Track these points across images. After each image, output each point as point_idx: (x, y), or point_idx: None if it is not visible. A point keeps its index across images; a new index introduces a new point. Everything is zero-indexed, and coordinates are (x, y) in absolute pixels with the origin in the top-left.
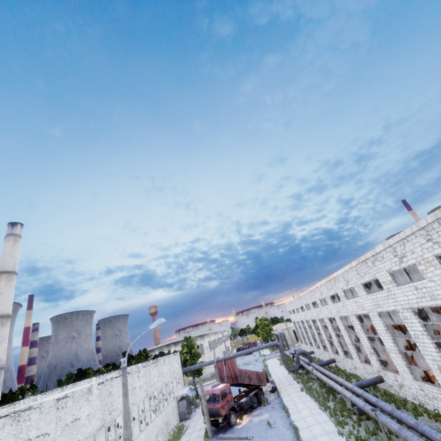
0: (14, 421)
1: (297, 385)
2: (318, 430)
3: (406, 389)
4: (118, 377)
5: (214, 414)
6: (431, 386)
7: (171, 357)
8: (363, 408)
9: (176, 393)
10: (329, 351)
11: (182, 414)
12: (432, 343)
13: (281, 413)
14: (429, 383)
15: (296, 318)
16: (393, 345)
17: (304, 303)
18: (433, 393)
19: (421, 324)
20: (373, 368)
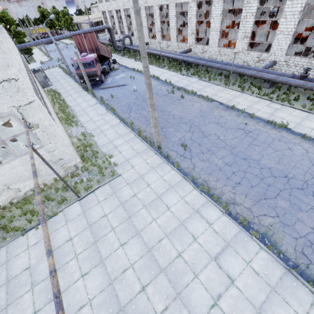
0: None
1: (128, 59)
2: (166, 75)
3: (206, 53)
4: None
5: (91, 76)
6: (228, 49)
7: (3, 28)
8: (194, 62)
9: (28, 67)
10: (145, 37)
11: (42, 83)
12: (253, 21)
13: (133, 72)
14: (227, 47)
15: (109, 7)
16: (218, 26)
17: None
18: (226, 52)
19: (257, 7)
20: (187, 45)
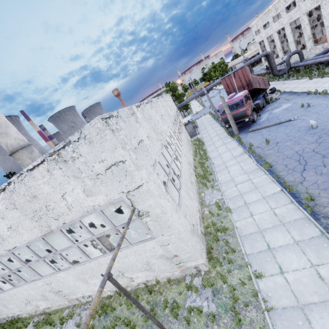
0: (59, 164)
1: (295, 81)
2: None
3: None
4: (147, 103)
5: (239, 117)
6: None
7: (167, 96)
8: None
9: (181, 121)
10: (328, 40)
11: (191, 133)
12: None
13: (306, 97)
14: None
15: (269, 32)
16: None
17: None
18: None
19: None
20: None
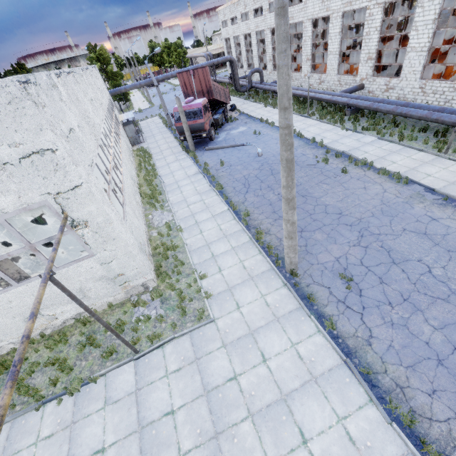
0: None
1: (254, 104)
2: (315, 130)
3: (394, 92)
4: (68, 74)
5: (196, 130)
6: (442, 81)
7: (94, 69)
8: (369, 107)
9: (118, 118)
10: None
11: (132, 139)
12: None
13: (259, 124)
14: (440, 79)
15: (236, 31)
16: (426, 41)
17: (269, 0)
18: (438, 88)
19: None
20: (356, 78)
